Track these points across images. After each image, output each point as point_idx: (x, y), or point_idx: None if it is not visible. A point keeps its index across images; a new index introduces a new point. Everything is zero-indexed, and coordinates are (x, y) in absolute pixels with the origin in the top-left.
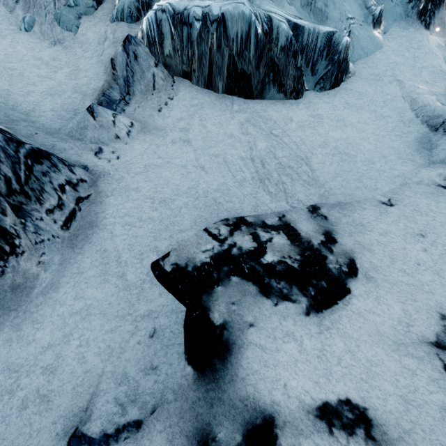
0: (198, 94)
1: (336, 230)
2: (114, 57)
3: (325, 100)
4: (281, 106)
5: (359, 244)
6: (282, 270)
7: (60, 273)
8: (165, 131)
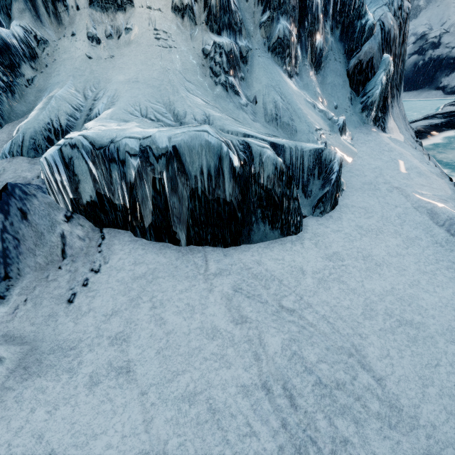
0: (146, 253)
1: None
2: None
3: (332, 228)
4: (280, 250)
5: None
6: None
7: None
8: (77, 351)
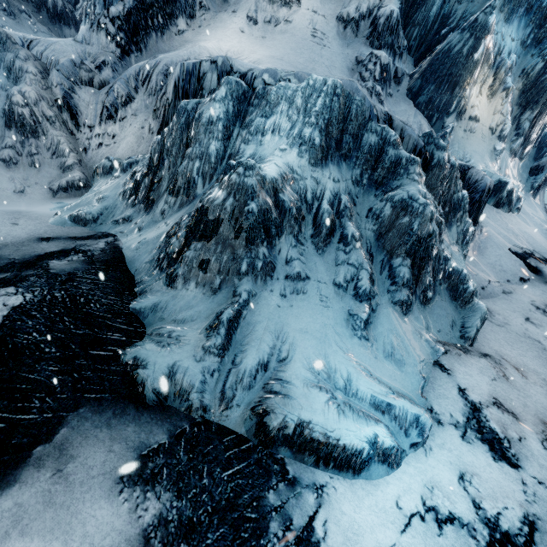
0: None
1: (544, 257)
2: None
3: (517, 217)
4: (507, 215)
5: None
6: (542, 259)
7: (486, 245)
8: None
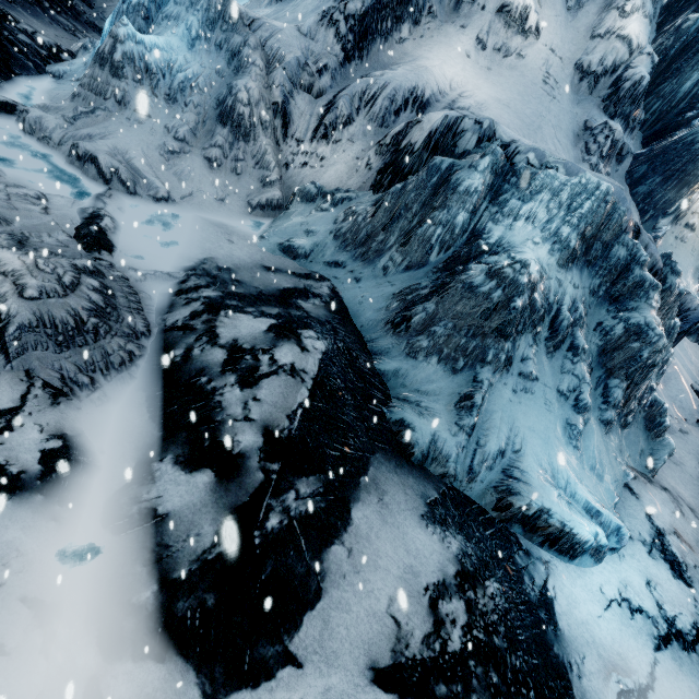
0: None
1: None
2: None
3: None
4: (692, 345)
5: None
6: None
7: (670, 375)
8: None
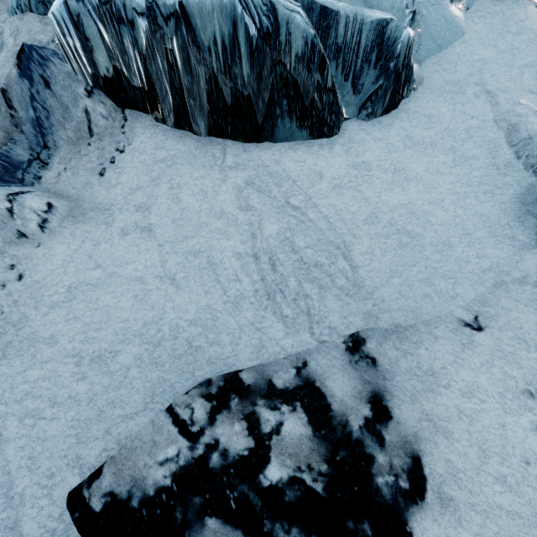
0: (166, 139)
1: (390, 389)
2: (7, 86)
3: (375, 135)
4: (304, 152)
5: (429, 419)
6: (295, 499)
7: None
8: (110, 212)
